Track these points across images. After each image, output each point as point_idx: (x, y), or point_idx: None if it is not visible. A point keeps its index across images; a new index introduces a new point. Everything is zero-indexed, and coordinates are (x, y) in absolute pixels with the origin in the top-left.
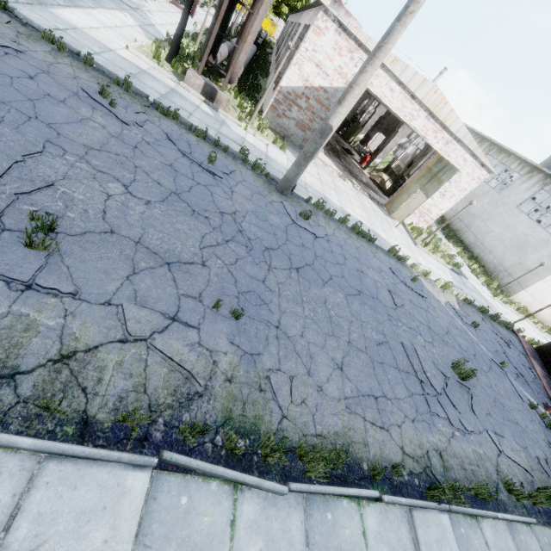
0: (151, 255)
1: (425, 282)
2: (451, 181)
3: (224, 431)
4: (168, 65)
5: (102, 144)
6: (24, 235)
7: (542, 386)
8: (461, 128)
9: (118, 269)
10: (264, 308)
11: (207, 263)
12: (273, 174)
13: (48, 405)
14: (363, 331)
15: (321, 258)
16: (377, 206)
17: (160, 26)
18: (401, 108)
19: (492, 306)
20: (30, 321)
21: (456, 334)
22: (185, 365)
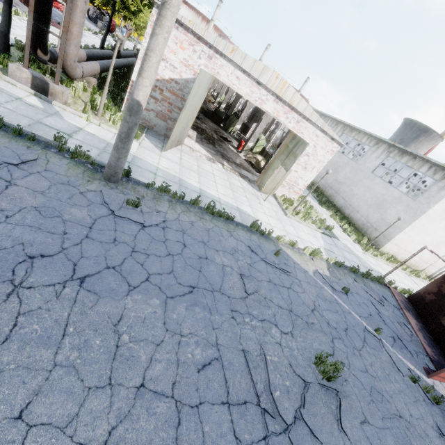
0: None
1: (292, 253)
2: (309, 155)
3: None
4: None
5: None
6: None
7: (420, 342)
8: (306, 108)
9: None
10: None
11: None
12: (103, 161)
13: None
14: (179, 352)
15: (141, 253)
16: (248, 183)
17: (17, 36)
18: (250, 94)
19: (363, 261)
20: None
21: (325, 308)
22: None
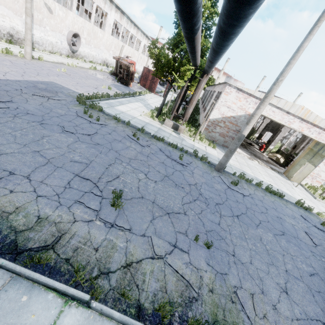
0: (160, 209)
1: None
2: None
3: None
4: (156, 118)
5: (135, 156)
6: (110, 200)
7: None
8: None
9: (146, 216)
10: (223, 242)
11: (186, 213)
12: (212, 161)
13: (124, 293)
14: (295, 262)
15: (250, 209)
16: (278, 174)
17: (151, 104)
18: (281, 119)
19: None
20: (113, 243)
21: None
22: (185, 276)
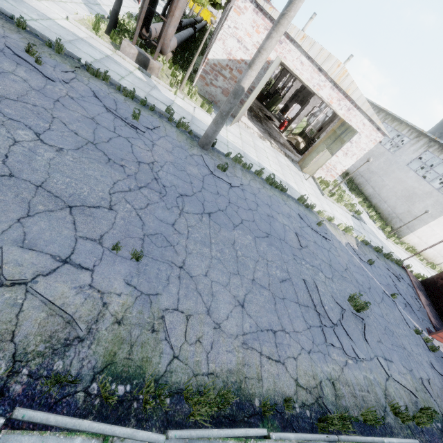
0: (53, 198)
1: (329, 226)
2: (352, 142)
3: (102, 378)
4: (107, 36)
5: (20, 95)
6: None
7: (426, 313)
8: (360, 97)
9: (9, 211)
10: (170, 250)
11: (114, 207)
12: (196, 131)
13: None
14: (268, 269)
15: (234, 205)
16: (291, 162)
17: (106, 6)
18: (310, 79)
19: (385, 246)
20: None
21: (354, 270)
22: (67, 309)
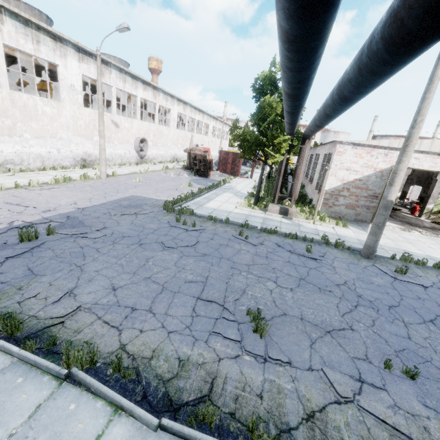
0: (314, 326)
1: None
2: None
3: None
4: (255, 206)
5: (252, 261)
6: (248, 325)
7: None
8: None
9: (302, 340)
10: (430, 366)
11: (353, 328)
12: (352, 246)
13: None
14: None
15: None
16: None
17: (241, 190)
18: (434, 165)
19: None
20: (277, 385)
21: None
22: (400, 429)
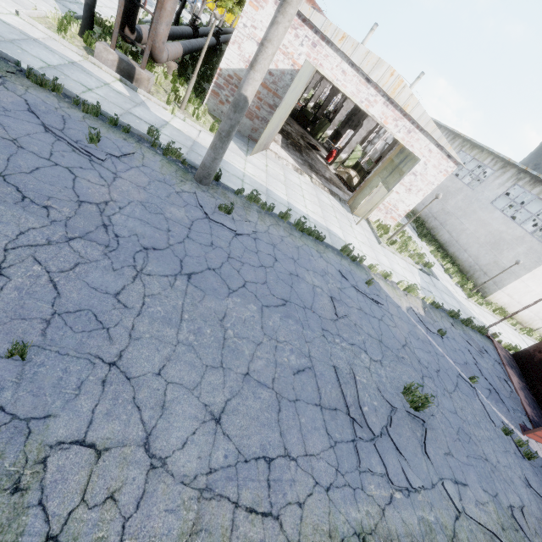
0: None
1: (385, 285)
2: (417, 174)
3: None
4: (81, 40)
5: None
6: None
7: (520, 401)
8: (422, 115)
9: None
10: (98, 335)
11: (6, 271)
12: (193, 161)
13: None
14: (276, 355)
15: (236, 260)
16: (338, 202)
17: None
18: (356, 93)
19: (465, 308)
20: None
21: (416, 346)
22: None
